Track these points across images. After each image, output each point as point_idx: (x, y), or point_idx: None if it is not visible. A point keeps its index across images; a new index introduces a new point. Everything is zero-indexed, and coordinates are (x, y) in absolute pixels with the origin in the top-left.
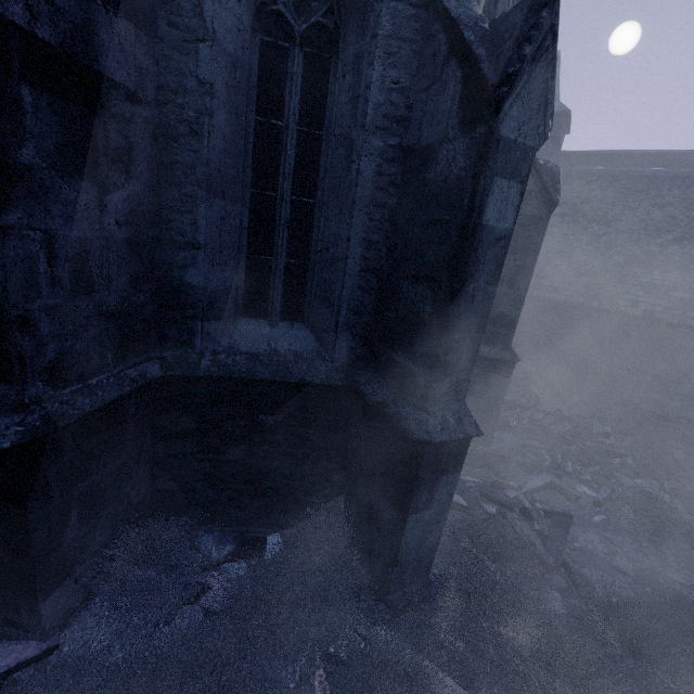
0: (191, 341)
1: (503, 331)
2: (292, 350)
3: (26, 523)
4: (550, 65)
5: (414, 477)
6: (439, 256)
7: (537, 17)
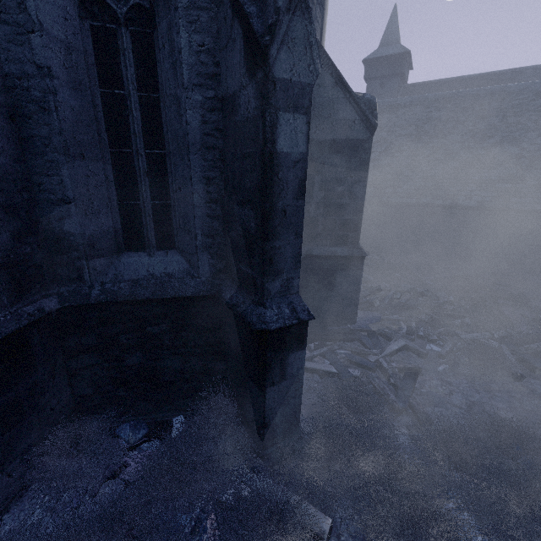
0: (81, 277)
1: (351, 233)
2: (166, 273)
3: None
4: (306, 13)
5: (263, 359)
6: (253, 182)
7: None
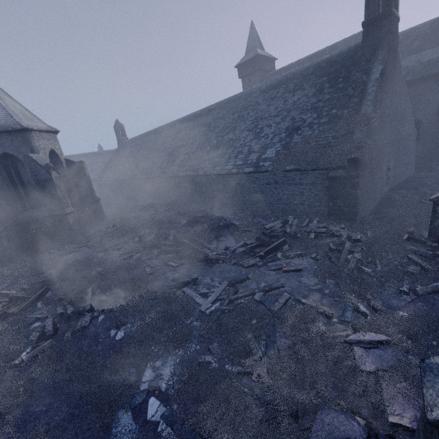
0: None
1: (62, 206)
2: None
3: None
4: None
5: None
6: None
7: None
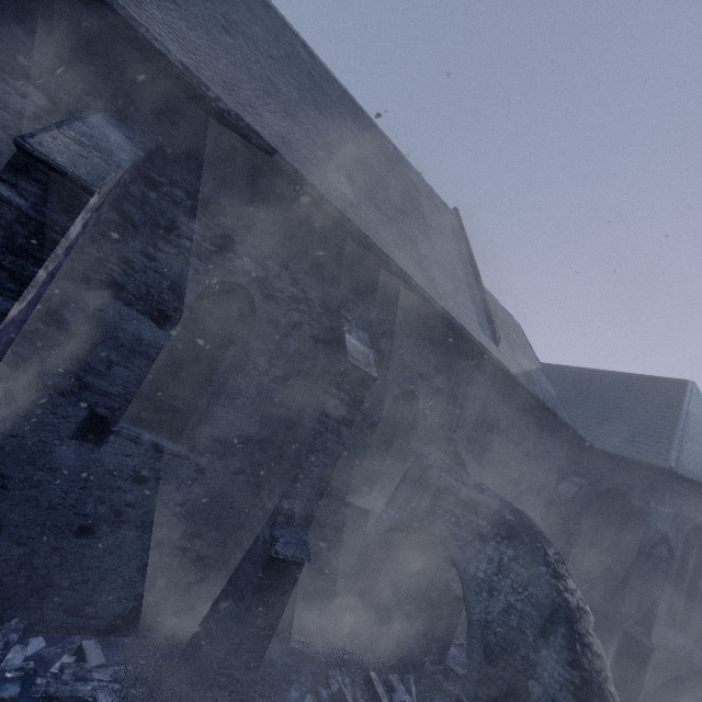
0: (653, 629)
1: None
2: (689, 648)
3: (645, 673)
4: None
5: None
6: None
7: None
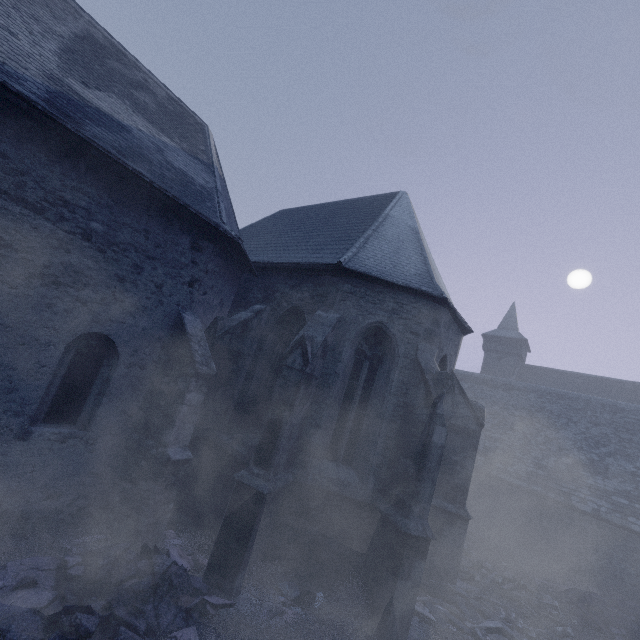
0: (305, 466)
1: (460, 495)
2: (347, 480)
3: (253, 529)
4: (453, 393)
5: (402, 554)
6: (416, 449)
7: (447, 381)
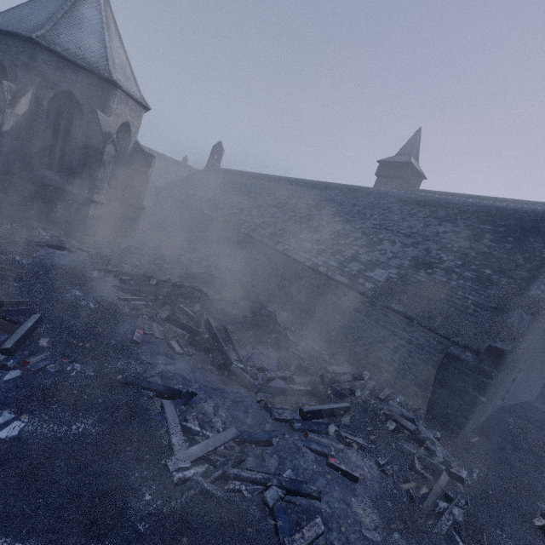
0: None
1: (93, 189)
2: None
3: None
4: (3, 93)
5: None
6: None
7: None
